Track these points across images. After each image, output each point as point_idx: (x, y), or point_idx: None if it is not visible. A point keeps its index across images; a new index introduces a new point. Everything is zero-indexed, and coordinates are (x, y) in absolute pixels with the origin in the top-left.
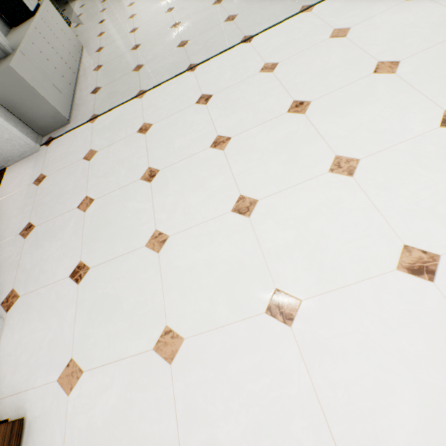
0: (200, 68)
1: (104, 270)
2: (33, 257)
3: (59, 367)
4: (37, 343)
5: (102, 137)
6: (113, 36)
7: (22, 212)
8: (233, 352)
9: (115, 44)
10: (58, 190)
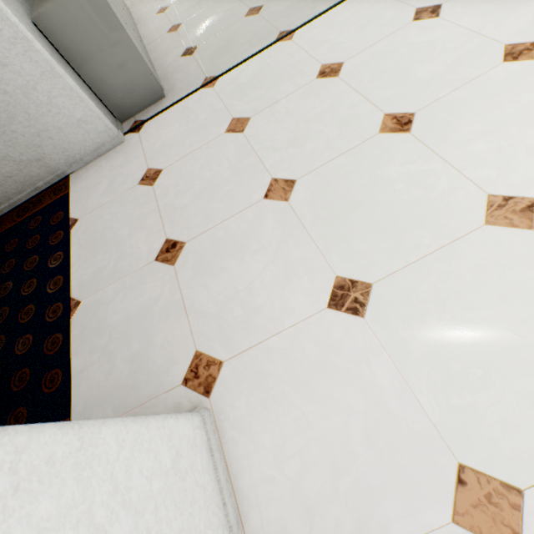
0: None
1: (411, 282)
2: (211, 290)
3: (437, 490)
4: (332, 447)
5: (245, 99)
6: None
7: (141, 227)
8: None
9: None
10: (201, 183)
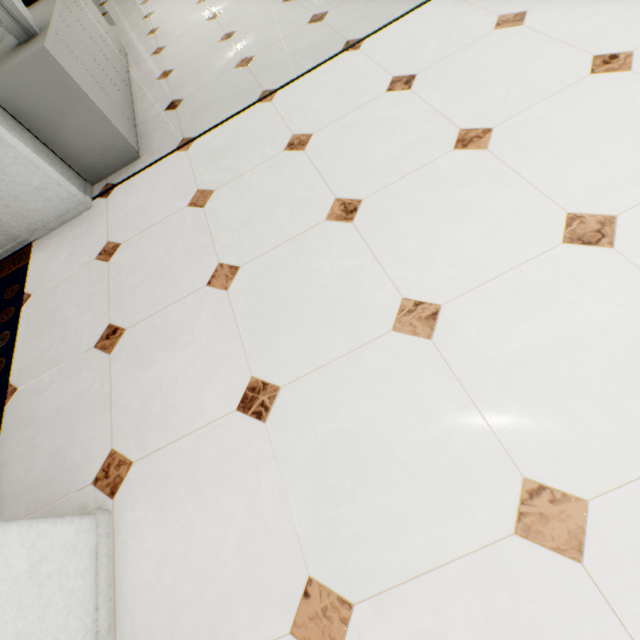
0: (369, 43)
1: (314, 388)
2: (138, 384)
3: (284, 602)
4: (208, 555)
5: (214, 168)
6: (177, 30)
7: (88, 309)
8: None
9: (185, 40)
10: (153, 263)
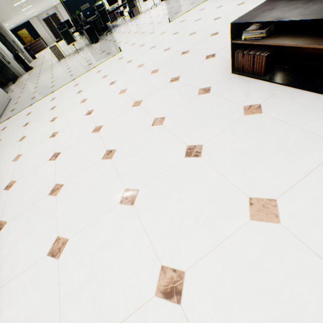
0: (55, 91)
1: (0, 154)
2: None
3: None
4: None
5: (11, 122)
6: (26, 91)
7: None
8: (37, 149)
9: (26, 94)
10: None
